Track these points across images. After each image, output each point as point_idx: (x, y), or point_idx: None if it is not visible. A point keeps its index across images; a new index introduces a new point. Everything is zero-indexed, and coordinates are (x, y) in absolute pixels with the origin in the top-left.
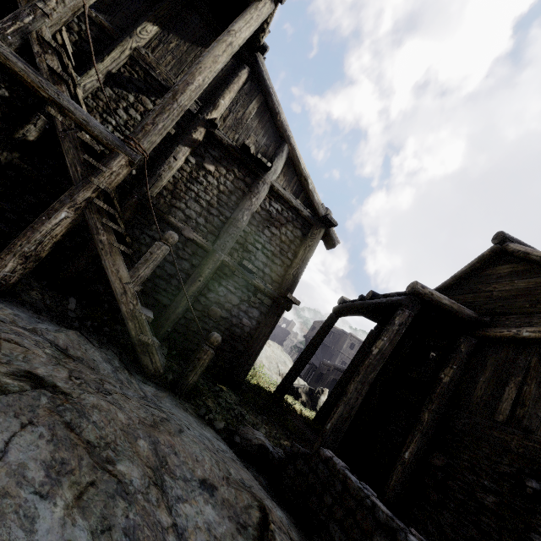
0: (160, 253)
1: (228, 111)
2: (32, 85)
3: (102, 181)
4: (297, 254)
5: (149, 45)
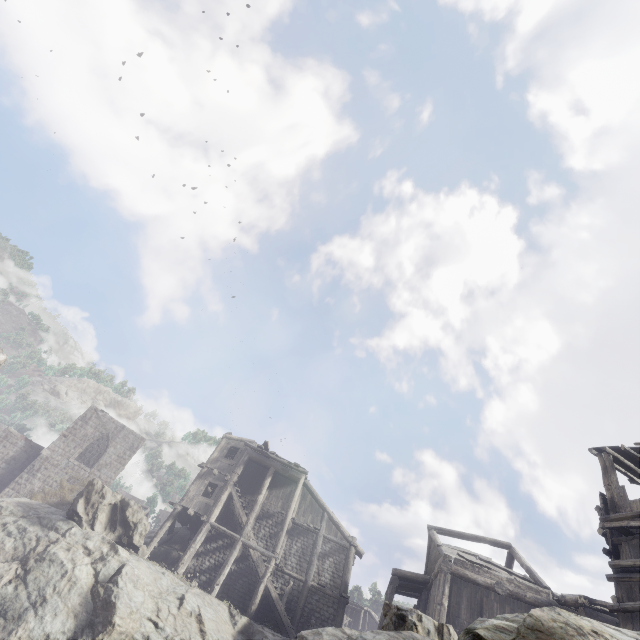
0: (288, 590)
1: (298, 508)
2: (250, 547)
3: (269, 570)
4: (344, 568)
5: (267, 498)
